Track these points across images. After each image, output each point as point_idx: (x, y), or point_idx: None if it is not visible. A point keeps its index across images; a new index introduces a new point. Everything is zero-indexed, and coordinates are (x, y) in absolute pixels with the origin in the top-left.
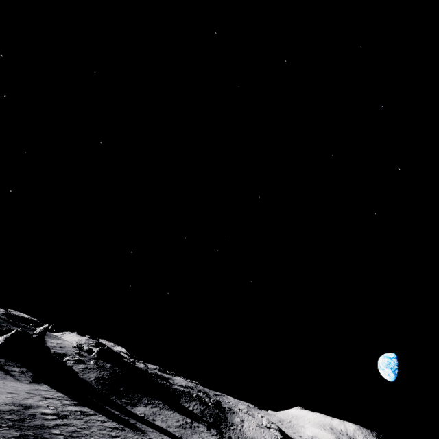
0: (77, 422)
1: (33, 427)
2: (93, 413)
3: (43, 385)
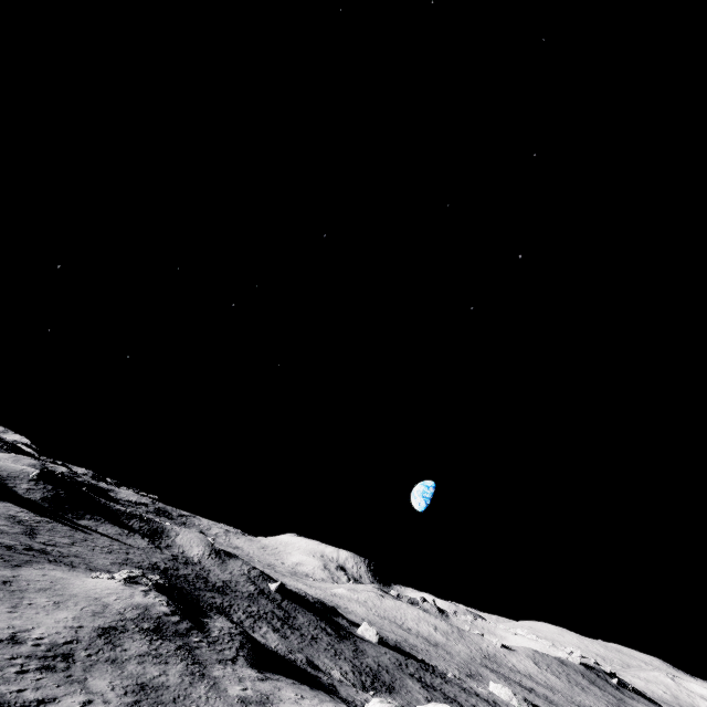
0: (48, 525)
1: (28, 525)
2: (53, 522)
3: (8, 503)
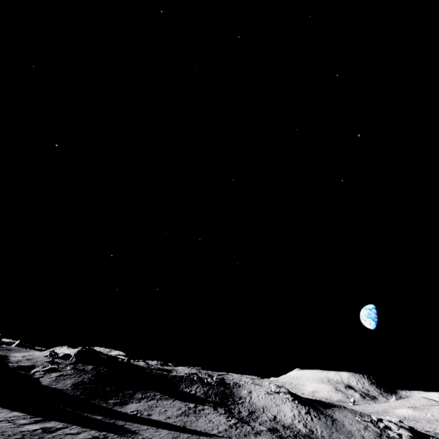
0: None
1: None
2: (63, 426)
3: None
